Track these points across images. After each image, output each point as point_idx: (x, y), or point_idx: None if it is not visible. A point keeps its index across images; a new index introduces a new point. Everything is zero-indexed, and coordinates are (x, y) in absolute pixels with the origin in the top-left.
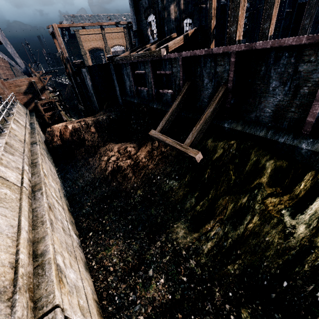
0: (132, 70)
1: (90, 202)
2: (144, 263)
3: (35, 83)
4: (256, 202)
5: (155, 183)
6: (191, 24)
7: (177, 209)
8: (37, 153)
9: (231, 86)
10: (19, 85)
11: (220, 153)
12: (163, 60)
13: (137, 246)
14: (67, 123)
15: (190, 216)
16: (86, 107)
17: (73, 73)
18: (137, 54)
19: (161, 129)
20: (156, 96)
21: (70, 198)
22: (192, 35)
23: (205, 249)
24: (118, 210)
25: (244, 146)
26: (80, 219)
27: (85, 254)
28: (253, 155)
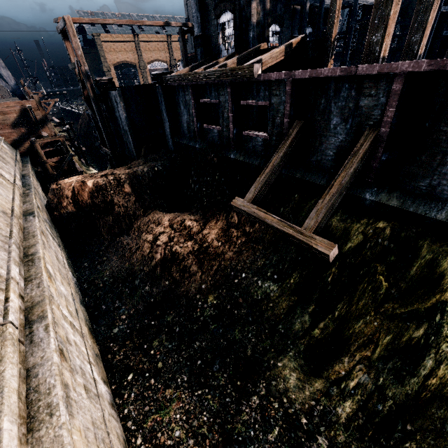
0: (195, 96)
1: (126, 313)
2: (234, 443)
3: (31, 111)
4: (442, 339)
5: (238, 285)
6: (279, 33)
7: (278, 332)
8: (35, 235)
9: (386, 133)
10: (4, 113)
11: (356, 242)
12: (254, 82)
13: (216, 404)
14: (84, 178)
15: (303, 346)
16: (115, 152)
17: (96, 97)
18: (207, 71)
19: (254, 198)
20: (234, 141)
21: (90, 306)
22: (297, 46)
23: (341, 416)
24: (175, 331)
25: (408, 235)
26: (110, 347)
27: (122, 421)
28: (425, 252)
